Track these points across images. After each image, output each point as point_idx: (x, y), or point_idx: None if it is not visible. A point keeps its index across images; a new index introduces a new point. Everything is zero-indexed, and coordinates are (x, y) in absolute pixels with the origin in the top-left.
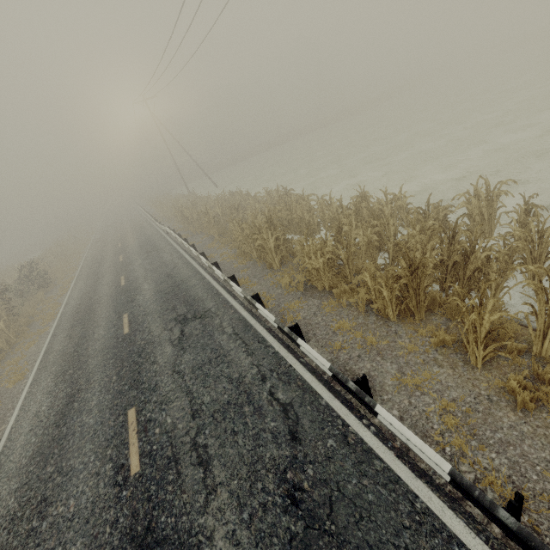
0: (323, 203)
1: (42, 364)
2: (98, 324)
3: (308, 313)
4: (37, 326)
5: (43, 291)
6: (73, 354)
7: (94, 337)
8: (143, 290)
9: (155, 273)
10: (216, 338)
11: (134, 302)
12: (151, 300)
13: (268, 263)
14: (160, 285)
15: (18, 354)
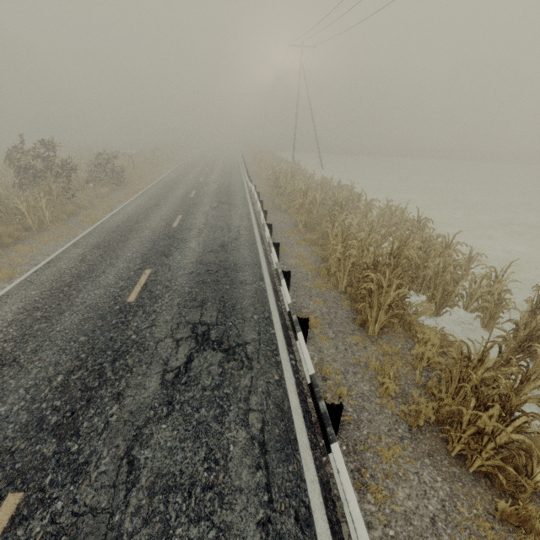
0: (491, 271)
1: (32, 276)
2: (116, 262)
3: (419, 507)
4: (77, 221)
5: (111, 187)
6: (63, 287)
7: (99, 278)
8: (188, 247)
9: (212, 233)
10: (228, 425)
11: (169, 258)
12: (186, 269)
13: (361, 316)
14: (207, 254)
15: (35, 243)
